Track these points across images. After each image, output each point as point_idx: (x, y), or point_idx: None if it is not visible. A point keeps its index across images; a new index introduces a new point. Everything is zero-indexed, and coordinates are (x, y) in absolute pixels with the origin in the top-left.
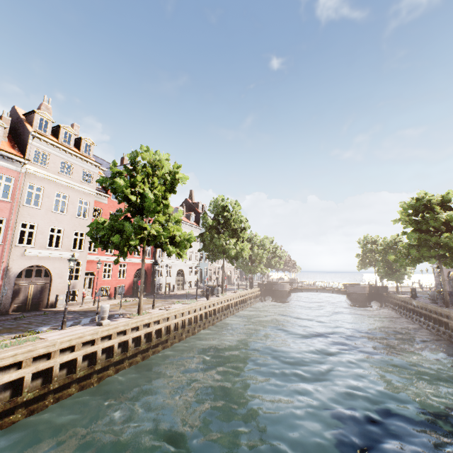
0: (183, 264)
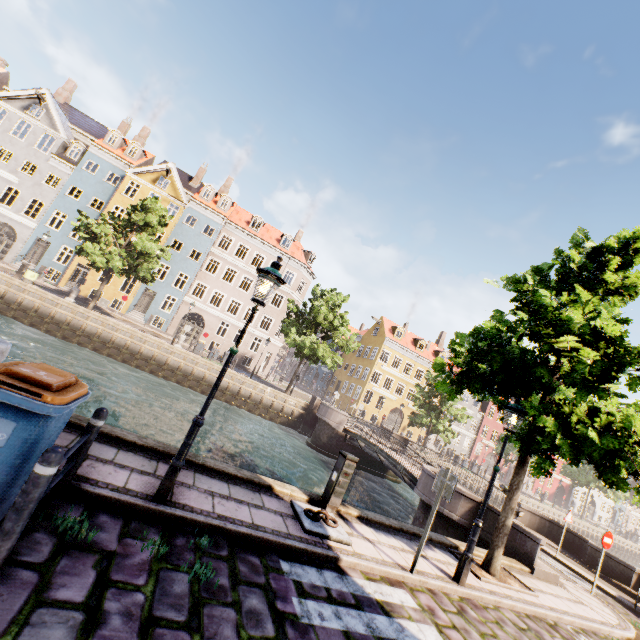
0: (596, 496)
